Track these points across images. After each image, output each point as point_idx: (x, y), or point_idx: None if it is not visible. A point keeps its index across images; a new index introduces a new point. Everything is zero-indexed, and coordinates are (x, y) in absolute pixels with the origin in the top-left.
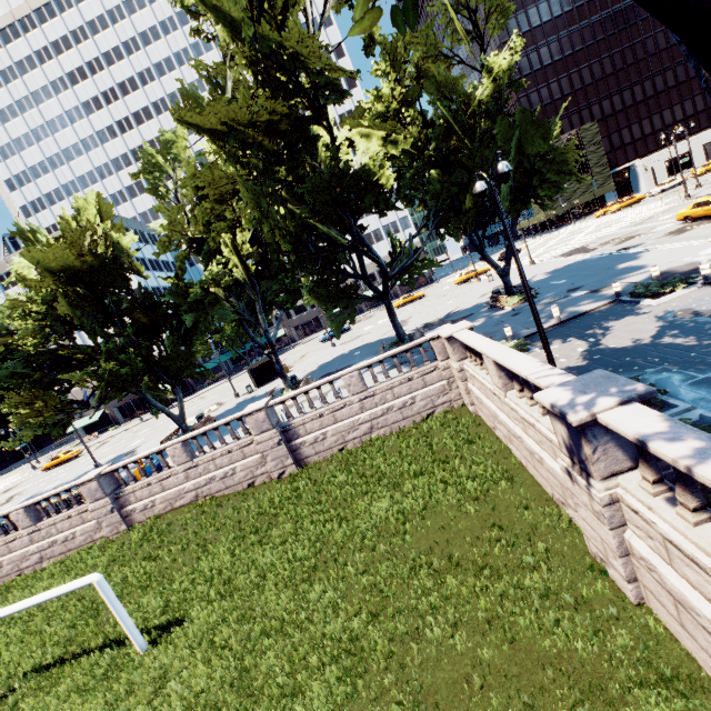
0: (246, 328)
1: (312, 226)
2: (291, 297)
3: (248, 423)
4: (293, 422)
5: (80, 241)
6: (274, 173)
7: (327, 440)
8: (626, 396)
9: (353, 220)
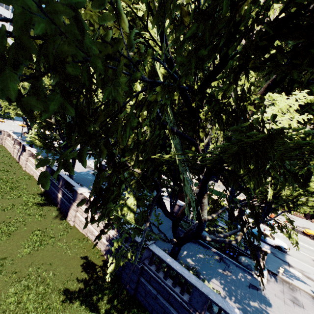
0: None
1: None
2: None
3: None
4: None
5: None
6: None
7: None
8: (21, 139)
9: None
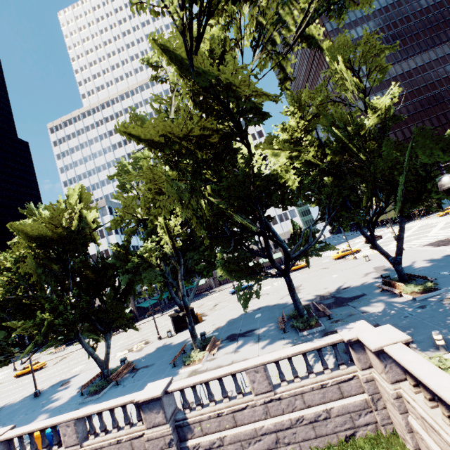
0: (169, 289)
1: (228, 215)
2: (209, 265)
3: (141, 412)
4: (189, 416)
5: (59, 217)
6: (201, 173)
7: (223, 447)
8: None
9: (262, 211)
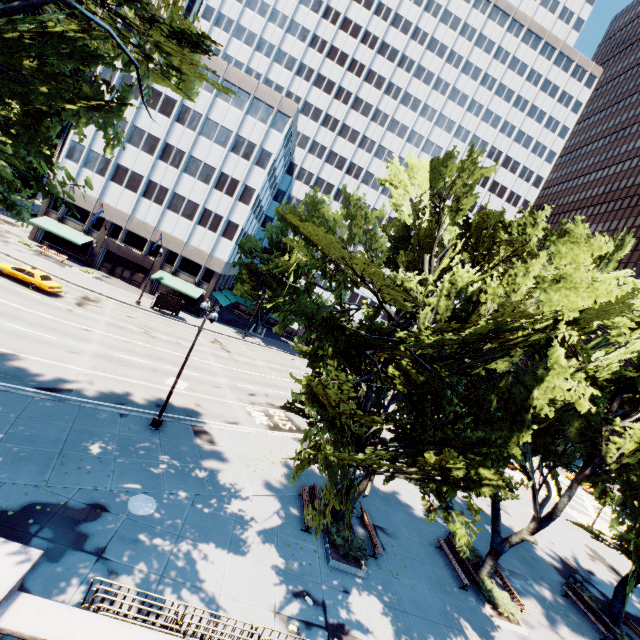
0: None
1: None
2: None
3: None
4: None
5: None
6: None
7: None
8: None
9: None
